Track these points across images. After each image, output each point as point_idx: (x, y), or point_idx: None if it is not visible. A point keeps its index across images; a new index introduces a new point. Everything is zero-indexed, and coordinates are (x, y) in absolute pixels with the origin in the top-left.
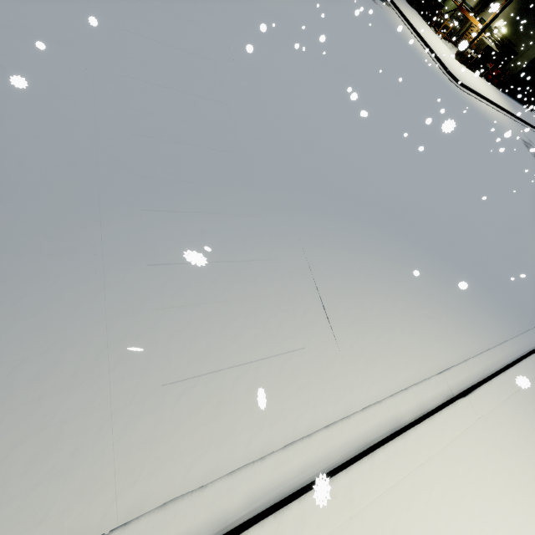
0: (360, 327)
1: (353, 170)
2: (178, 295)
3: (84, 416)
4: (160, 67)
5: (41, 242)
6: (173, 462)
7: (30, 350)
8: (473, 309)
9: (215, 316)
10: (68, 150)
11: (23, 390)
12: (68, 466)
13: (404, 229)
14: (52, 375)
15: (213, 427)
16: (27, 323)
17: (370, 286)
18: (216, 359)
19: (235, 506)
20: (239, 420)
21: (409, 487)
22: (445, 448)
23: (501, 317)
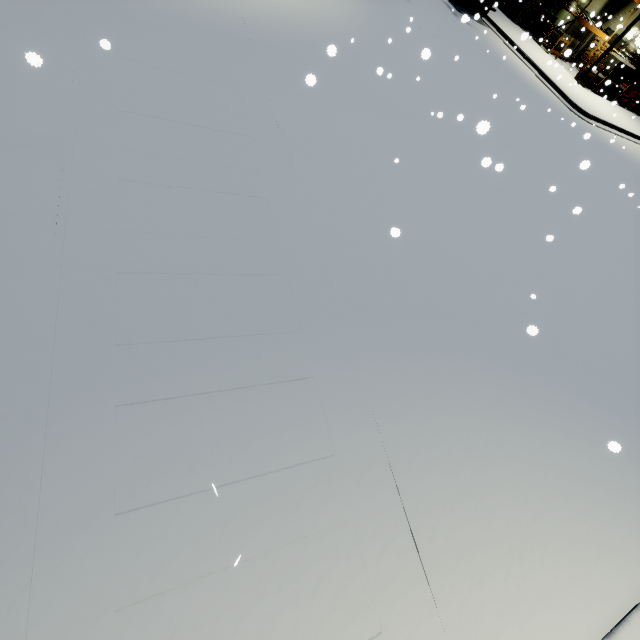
0: (474, 562)
1: (449, 270)
2: (163, 567)
3: None
4: (172, 158)
5: None
6: None
7: None
8: None
9: (226, 598)
10: (10, 318)
11: None
12: None
13: (530, 356)
14: None
15: None
16: None
17: (486, 474)
18: None
19: None
20: None
21: None
22: None
23: None
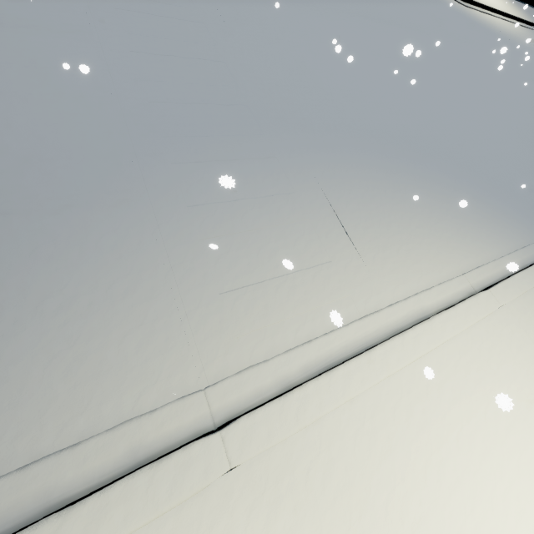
0: (380, 242)
1: (355, 105)
2: (217, 227)
3: (167, 317)
4: (158, 37)
5: (102, 196)
6: (240, 346)
7: (117, 274)
8: (492, 220)
9: (250, 241)
10: (102, 122)
11: (120, 301)
12: (164, 348)
13: (413, 154)
14: (137, 290)
15: (265, 322)
16: (109, 255)
17: (385, 207)
18: (258, 274)
19: (293, 373)
20: (285, 316)
21: (438, 357)
22: (470, 329)
23: (523, 225)
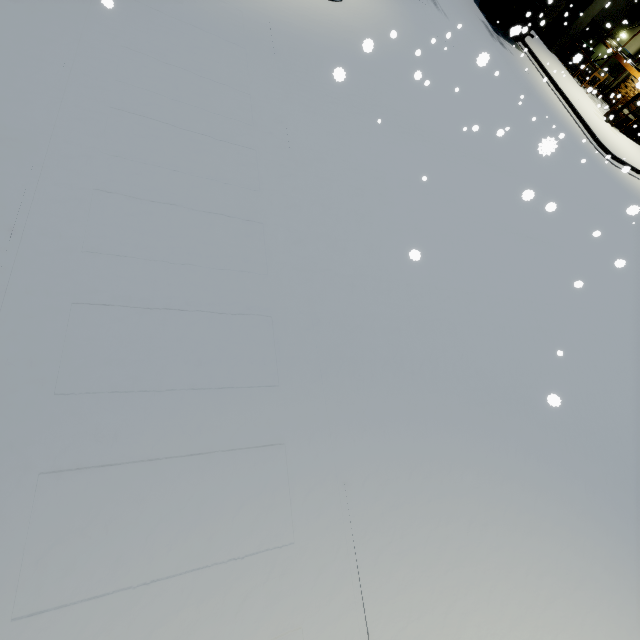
0: None
1: (452, 320)
2: None
3: None
4: (162, 168)
5: None
6: None
7: None
8: (637, 583)
9: None
10: None
11: None
12: None
13: (526, 426)
14: None
15: None
16: None
17: (463, 570)
18: None
19: None
20: None
21: None
22: None
23: None
